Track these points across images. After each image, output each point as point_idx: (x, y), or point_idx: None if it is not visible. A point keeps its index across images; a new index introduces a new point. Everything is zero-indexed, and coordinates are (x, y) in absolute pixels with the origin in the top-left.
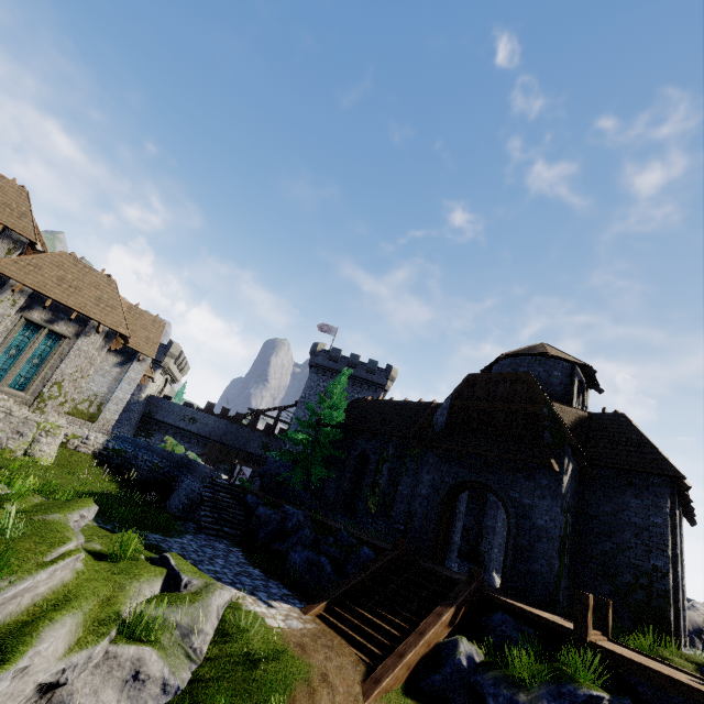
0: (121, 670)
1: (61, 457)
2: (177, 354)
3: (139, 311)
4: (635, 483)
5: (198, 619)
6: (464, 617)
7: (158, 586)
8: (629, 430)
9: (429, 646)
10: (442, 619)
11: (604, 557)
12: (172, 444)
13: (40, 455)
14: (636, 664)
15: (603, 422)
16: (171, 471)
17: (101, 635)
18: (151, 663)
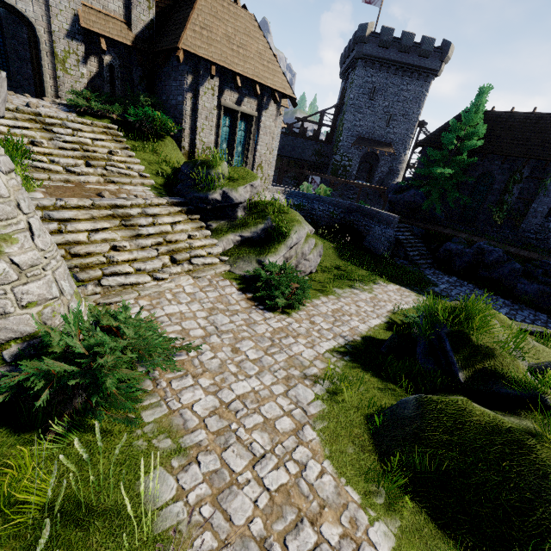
0: None
1: None
2: None
3: None
4: None
5: None
6: None
7: None
8: None
9: None
10: None
11: None
12: (323, 190)
13: None
14: None
15: None
16: (345, 216)
17: None
18: None
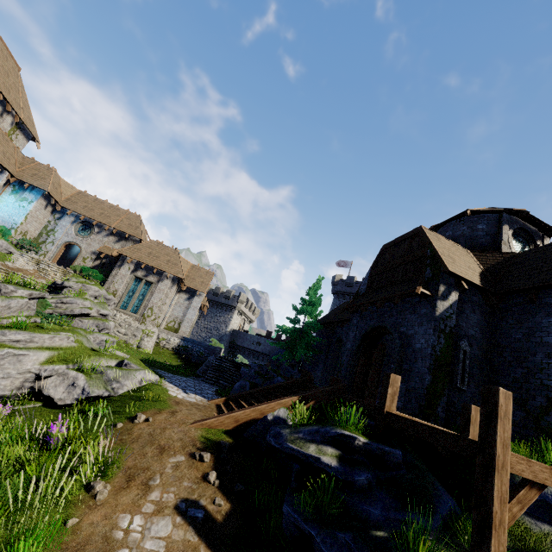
0: (68, 380)
1: (156, 350)
2: (244, 301)
3: (198, 268)
4: (546, 302)
5: (121, 377)
6: (322, 414)
7: (113, 363)
8: (551, 254)
9: (263, 414)
10: (281, 401)
11: (515, 383)
12: (215, 344)
13: (144, 347)
14: (411, 422)
15: (528, 256)
16: (208, 356)
17: (63, 363)
18: (81, 380)
